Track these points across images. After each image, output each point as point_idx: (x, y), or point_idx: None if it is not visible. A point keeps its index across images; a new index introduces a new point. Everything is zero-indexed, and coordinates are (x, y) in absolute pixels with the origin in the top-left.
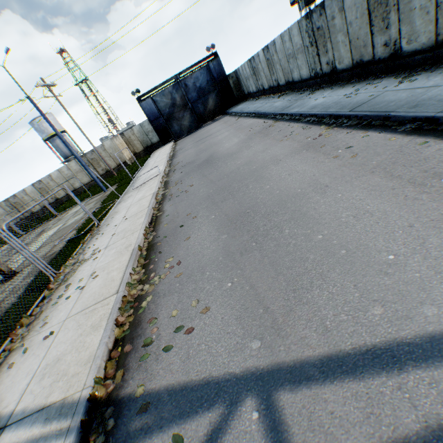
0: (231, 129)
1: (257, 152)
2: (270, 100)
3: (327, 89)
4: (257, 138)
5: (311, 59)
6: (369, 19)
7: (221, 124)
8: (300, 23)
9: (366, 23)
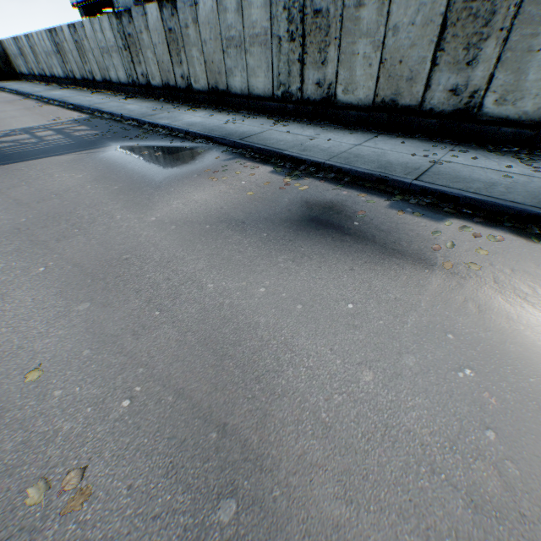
0: None
1: None
2: (38, 86)
3: (72, 90)
4: (3, 104)
5: (62, 64)
6: (79, 54)
7: None
8: (47, 33)
9: (79, 56)
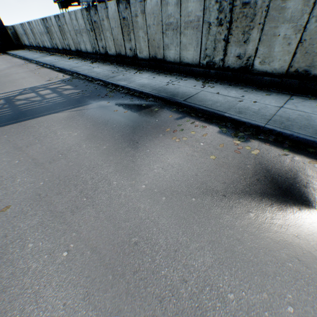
0: (5, 62)
1: (12, 71)
2: (35, 53)
3: (56, 56)
4: (16, 67)
5: (50, 39)
6: (61, 34)
7: (0, 59)
8: (41, 20)
9: (61, 35)
